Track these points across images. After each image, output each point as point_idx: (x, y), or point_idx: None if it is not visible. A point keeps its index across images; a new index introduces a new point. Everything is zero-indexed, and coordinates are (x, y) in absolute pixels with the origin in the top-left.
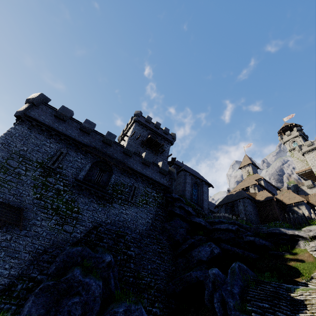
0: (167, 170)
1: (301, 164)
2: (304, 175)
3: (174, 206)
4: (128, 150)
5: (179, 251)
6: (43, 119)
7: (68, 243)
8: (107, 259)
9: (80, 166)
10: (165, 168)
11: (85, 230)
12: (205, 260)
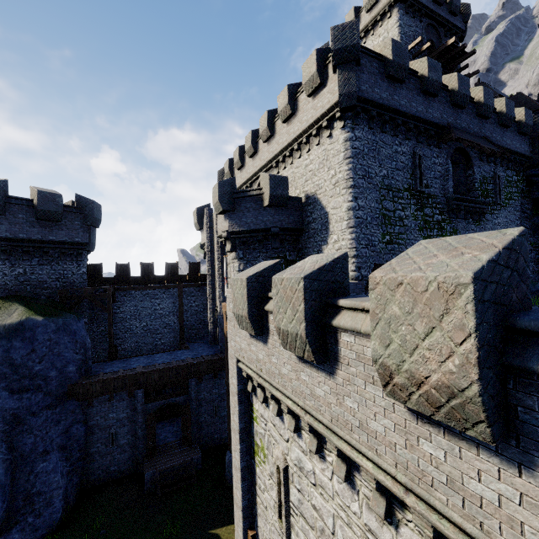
0: (532, 123)
1: None
2: None
3: None
4: (487, 107)
5: None
6: (379, 96)
7: None
8: None
9: (441, 171)
10: (529, 121)
11: None
12: None
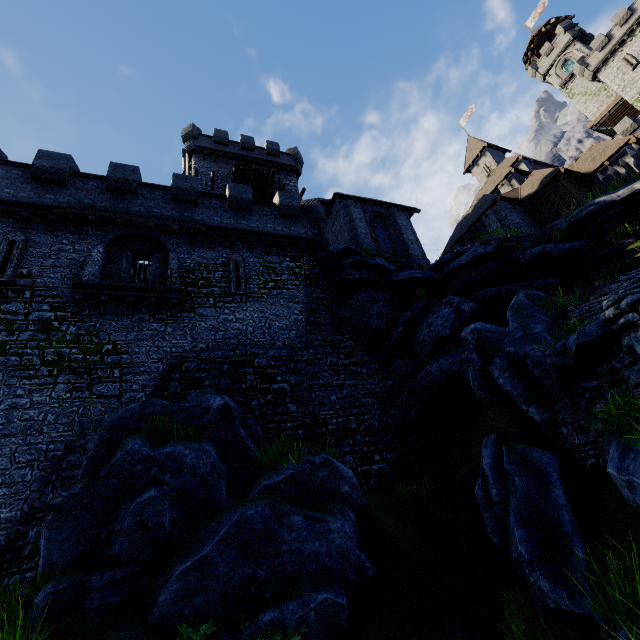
0: (297, 204)
1: (596, 102)
2: (609, 121)
3: (342, 269)
4: (183, 190)
5: (389, 347)
6: None
7: None
8: (214, 405)
9: (77, 258)
10: (291, 202)
11: (152, 380)
12: (448, 334)
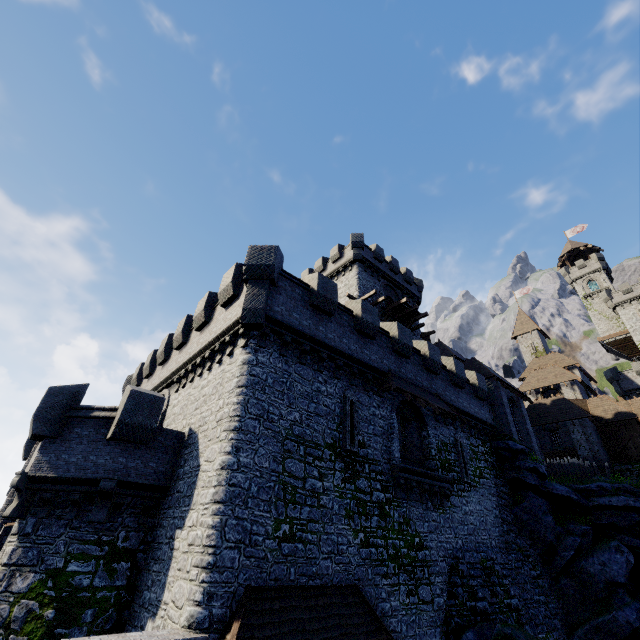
0: (486, 388)
1: (608, 325)
2: (614, 344)
3: (517, 467)
4: (434, 362)
5: (561, 565)
6: (299, 322)
7: (437, 629)
8: None
9: (384, 426)
10: (483, 386)
11: (444, 582)
12: (623, 582)
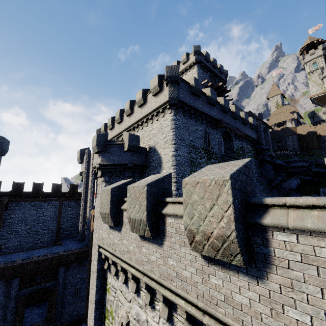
0: (256, 124)
1: (316, 88)
2: (316, 99)
3: (263, 155)
4: (237, 114)
5: (274, 186)
6: (188, 101)
7: None
8: None
9: (218, 141)
10: (255, 123)
11: None
12: (294, 188)
